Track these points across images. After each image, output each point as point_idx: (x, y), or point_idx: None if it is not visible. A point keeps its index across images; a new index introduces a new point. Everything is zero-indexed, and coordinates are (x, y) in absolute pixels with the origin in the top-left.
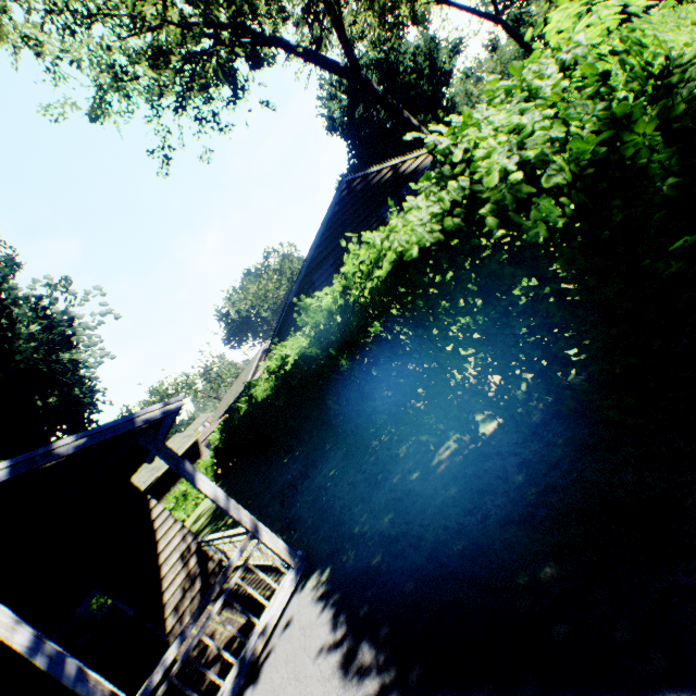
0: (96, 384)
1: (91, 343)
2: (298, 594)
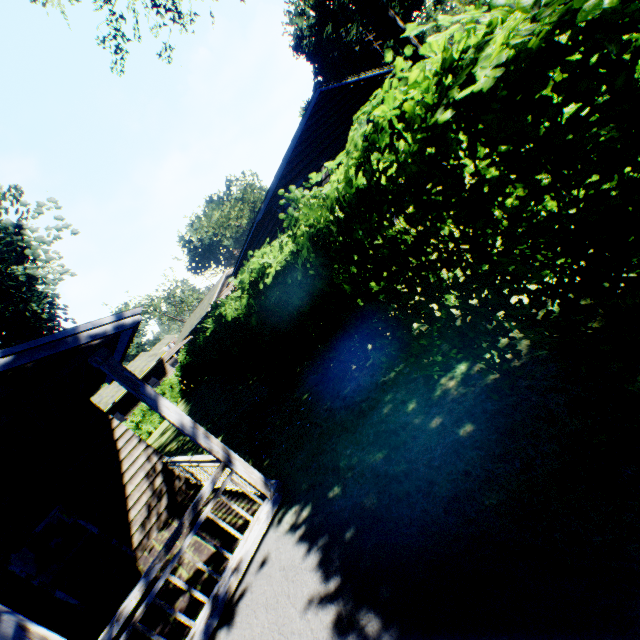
0: (54, 300)
1: (48, 258)
2: (275, 527)
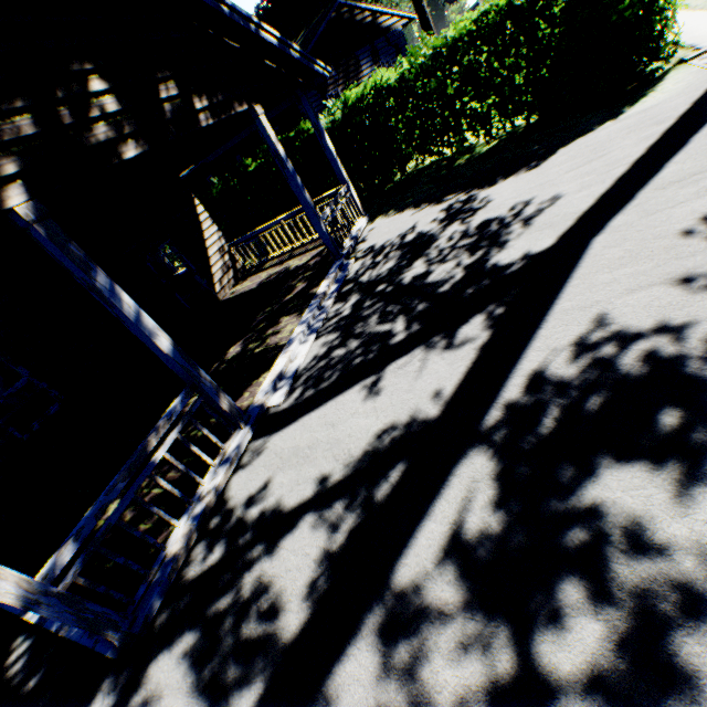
0: None
1: None
2: (371, 225)
